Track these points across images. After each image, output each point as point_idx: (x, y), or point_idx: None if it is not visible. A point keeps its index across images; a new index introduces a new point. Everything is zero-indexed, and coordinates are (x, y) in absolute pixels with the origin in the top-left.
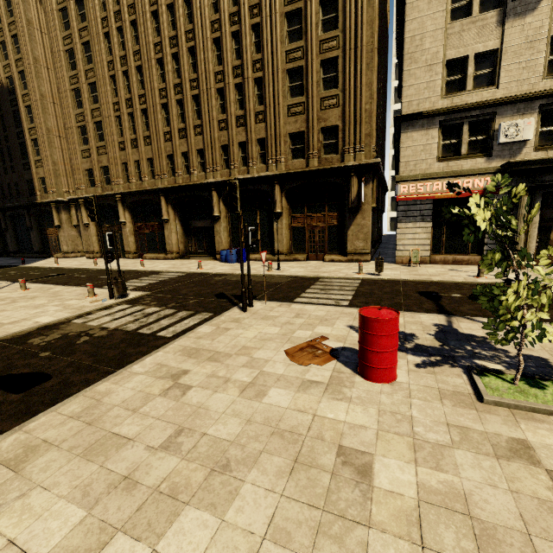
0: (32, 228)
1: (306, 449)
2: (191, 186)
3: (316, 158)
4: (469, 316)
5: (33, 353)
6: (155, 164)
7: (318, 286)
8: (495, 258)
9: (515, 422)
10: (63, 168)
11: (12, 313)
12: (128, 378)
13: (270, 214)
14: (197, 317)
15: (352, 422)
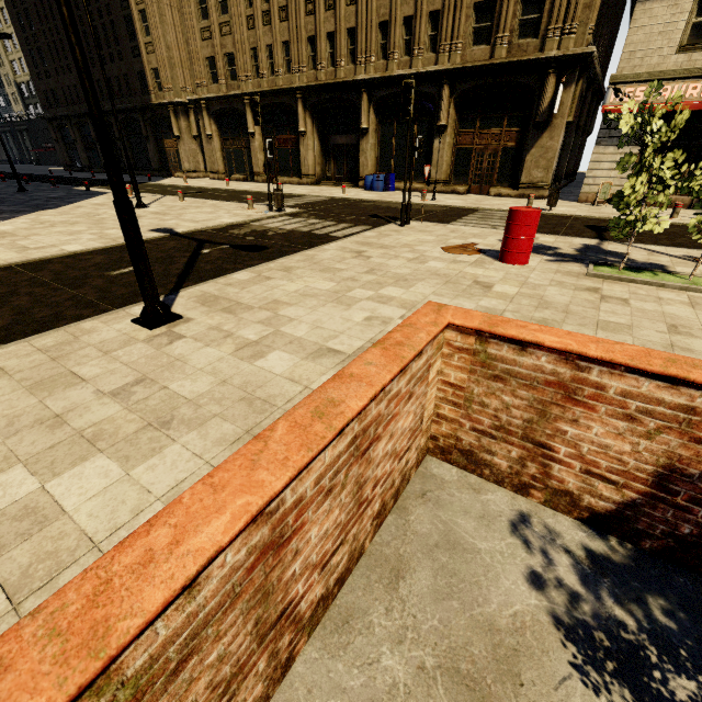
0: (148, 138)
1: (453, 280)
2: (336, 85)
3: (506, 44)
4: (623, 242)
5: (241, 237)
6: (292, 51)
7: (476, 215)
8: (631, 161)
9: (600, 283)
10: (178, 56)
11: (194, 215)
12: (324, 251)
13: (430, 129)
14: (358, 228)
15: (486, 275)
